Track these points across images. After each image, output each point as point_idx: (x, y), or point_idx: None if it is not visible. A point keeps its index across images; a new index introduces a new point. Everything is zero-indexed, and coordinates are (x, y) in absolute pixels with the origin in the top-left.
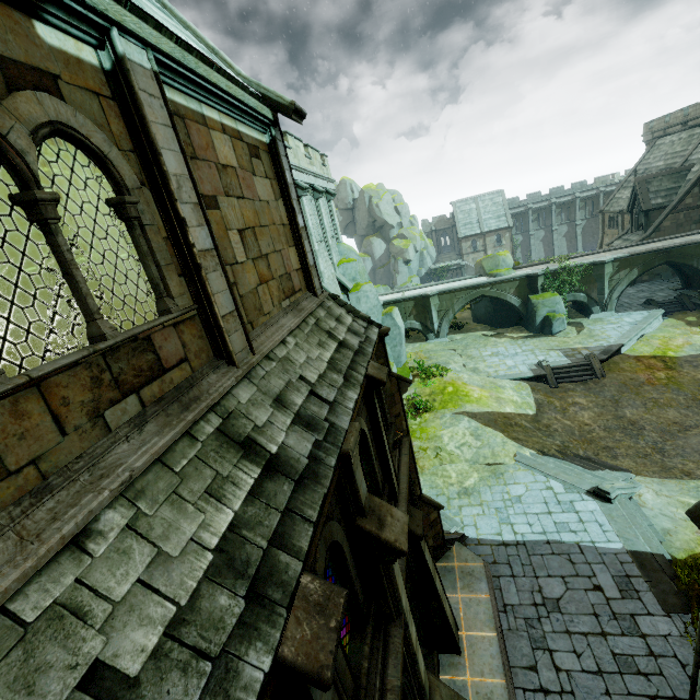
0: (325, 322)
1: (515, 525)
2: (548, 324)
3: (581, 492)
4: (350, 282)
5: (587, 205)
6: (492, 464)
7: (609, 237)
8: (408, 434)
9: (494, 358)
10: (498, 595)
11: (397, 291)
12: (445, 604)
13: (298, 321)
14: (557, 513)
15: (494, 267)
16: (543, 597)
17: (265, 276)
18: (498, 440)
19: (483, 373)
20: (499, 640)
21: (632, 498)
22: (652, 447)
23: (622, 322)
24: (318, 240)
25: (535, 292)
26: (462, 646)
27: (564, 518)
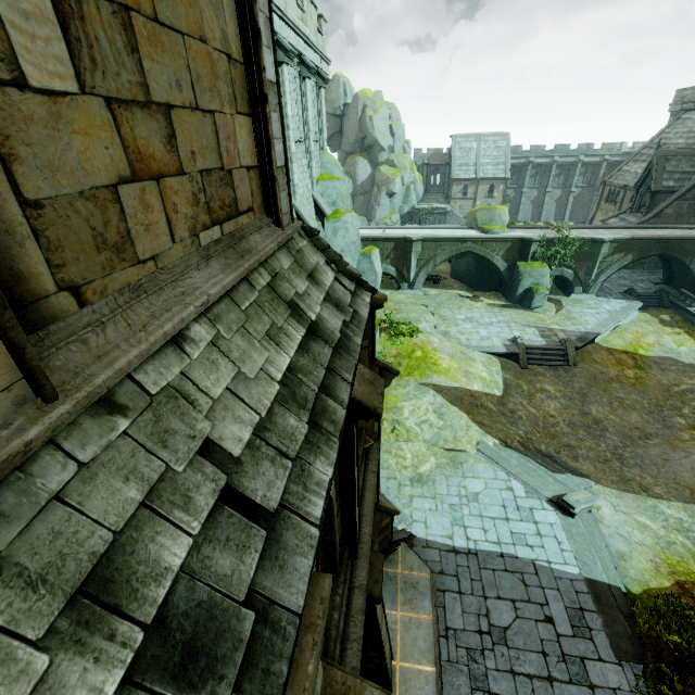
0: (288, 280)
1: (469, 529)
2: (529, 296)
3: (542, 499)
4: (329, 206)
5: (588, 171)
6: (452, 450)
7: (603, 213)
8: (379, 438)
9: (468, 324)
10: (441, 615)
11: (377, 227)
12: (386, 646)
13: (230, 279)
14: (515, 521)
15: (488, 221)
16: (489, 624)
17: (153, 159)
18: (462, 422)
19: (455, 339)
20: (436, 676)
21: (591, 511)
22: (612, 452)
23: (602, 308)
24: (297, 138)
25: (524, 259)
26: (394, 681)
27: (522, 529)
